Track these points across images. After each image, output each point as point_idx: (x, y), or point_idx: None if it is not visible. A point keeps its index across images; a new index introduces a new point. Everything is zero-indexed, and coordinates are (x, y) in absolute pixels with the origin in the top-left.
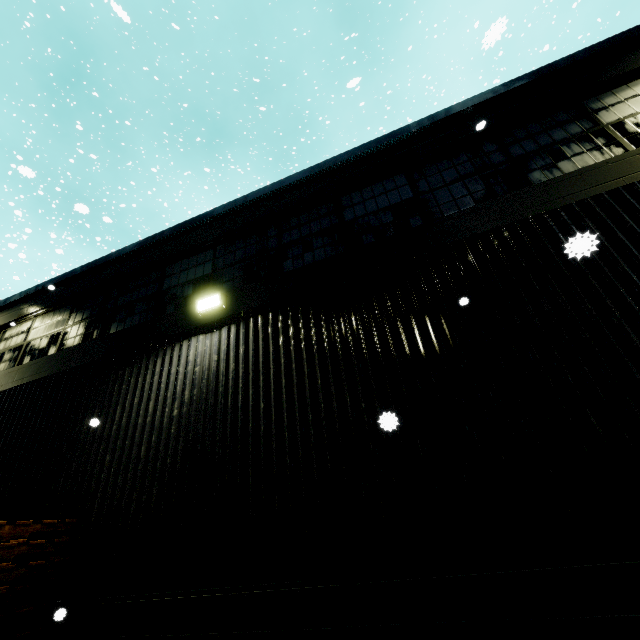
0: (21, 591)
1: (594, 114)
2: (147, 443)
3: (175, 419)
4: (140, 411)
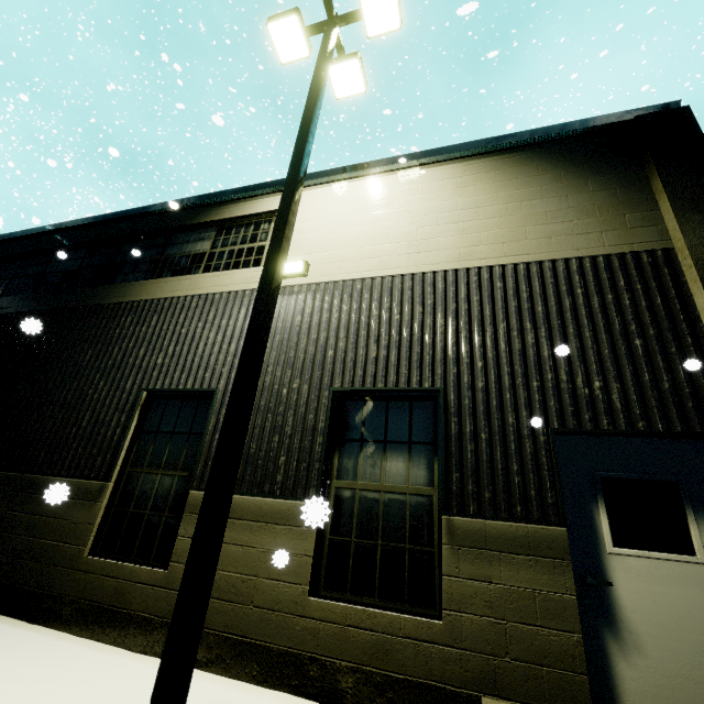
0: None
1: (169, 246)
2: None
3: None
4: None
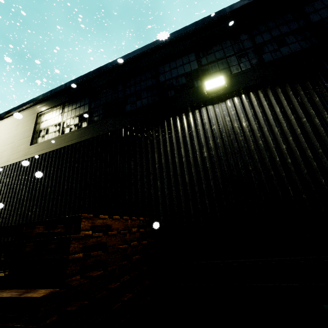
0: (140, 258)
1: None
2: (189, 173)
3: (207, 158)
4: (175, 155)
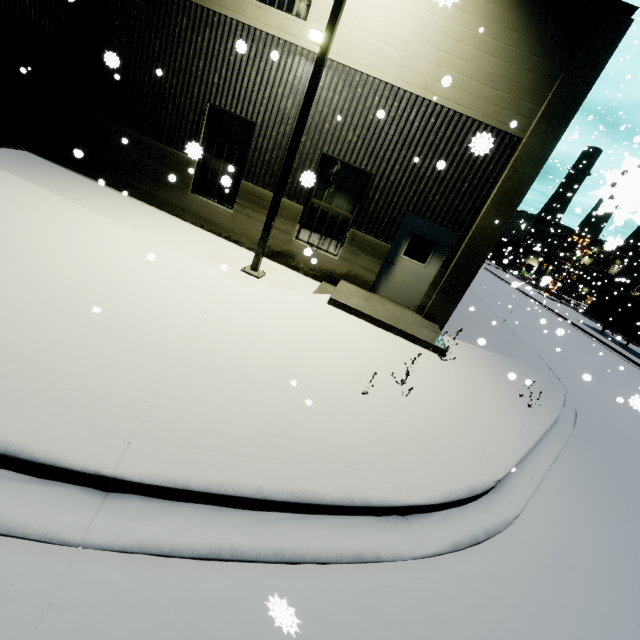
0: None
1: None
2: None
3: None
4: None
